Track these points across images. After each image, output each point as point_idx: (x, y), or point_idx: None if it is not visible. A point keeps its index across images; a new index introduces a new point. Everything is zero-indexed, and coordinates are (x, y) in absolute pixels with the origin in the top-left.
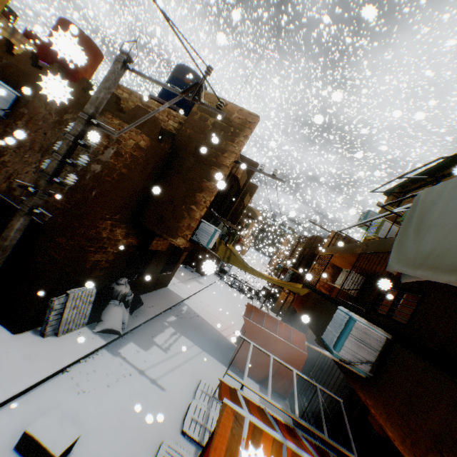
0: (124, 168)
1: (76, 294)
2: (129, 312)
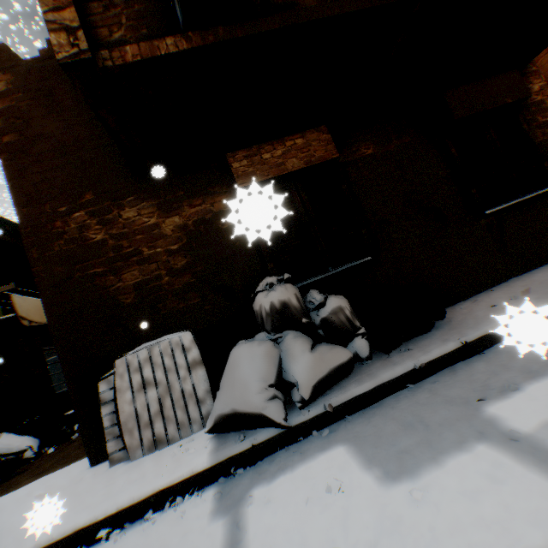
0: (8, 137)
1: (131, 359)
2: (379, 350)
